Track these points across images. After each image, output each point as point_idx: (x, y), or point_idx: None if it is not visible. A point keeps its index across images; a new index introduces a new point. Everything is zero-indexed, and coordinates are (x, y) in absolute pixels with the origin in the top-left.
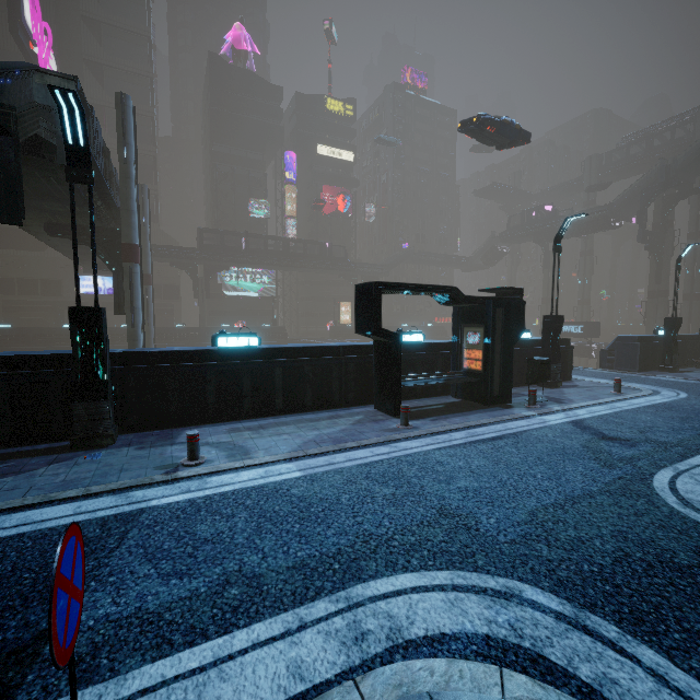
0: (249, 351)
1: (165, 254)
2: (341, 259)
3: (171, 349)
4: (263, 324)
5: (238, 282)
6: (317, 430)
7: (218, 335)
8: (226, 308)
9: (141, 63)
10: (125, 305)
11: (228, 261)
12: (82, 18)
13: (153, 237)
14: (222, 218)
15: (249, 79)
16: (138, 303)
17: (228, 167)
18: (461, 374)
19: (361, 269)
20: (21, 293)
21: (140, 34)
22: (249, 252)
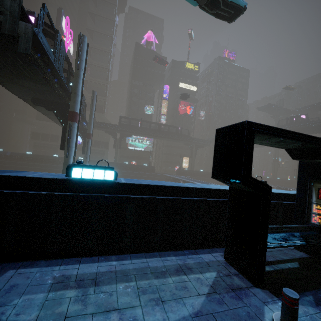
0: (104, 184)
1: (103, 126)
2: (186, 136)
3: (24, 174)
4: (144, 164)
5: (135, 143)
6: (161, 306)
7: (73, 165)
8: (128, 155)
9: (107, 47)
10: (65, 144)
11: (131, 132)
12: (86, 29)
13: (100, 120)
14: (132, 113)
15: (152, 53)
16: (72, 144)
17: (137, 91)
18: (309, 228)
19: (195, 141)
20: (42, 140)
21: (108, 35)
22: (142, 128)
